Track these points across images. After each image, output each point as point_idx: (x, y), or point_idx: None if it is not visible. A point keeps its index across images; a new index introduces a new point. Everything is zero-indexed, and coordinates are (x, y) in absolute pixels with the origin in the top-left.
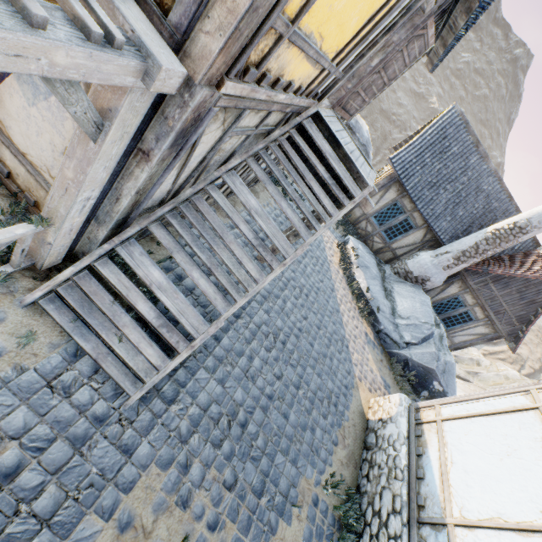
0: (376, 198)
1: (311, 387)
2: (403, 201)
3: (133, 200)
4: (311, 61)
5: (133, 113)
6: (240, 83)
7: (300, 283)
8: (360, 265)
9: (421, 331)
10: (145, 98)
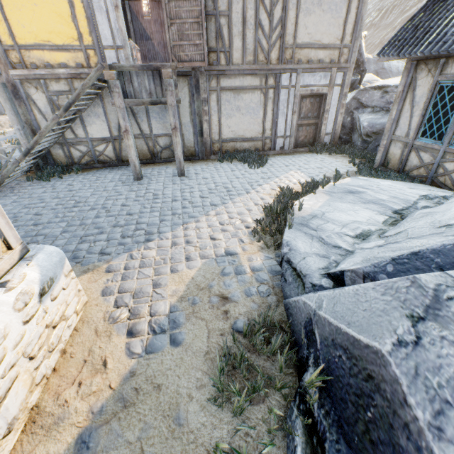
0: (406, 111)
1: (43, 231)
2: (449, 72)
3: (29, 128)
4: (61, 51)
5: (1, 92)
6: (19, 70)
7: (161, 192)
8: (333, 192)
9: (417, 243)
10: (0, 87)
